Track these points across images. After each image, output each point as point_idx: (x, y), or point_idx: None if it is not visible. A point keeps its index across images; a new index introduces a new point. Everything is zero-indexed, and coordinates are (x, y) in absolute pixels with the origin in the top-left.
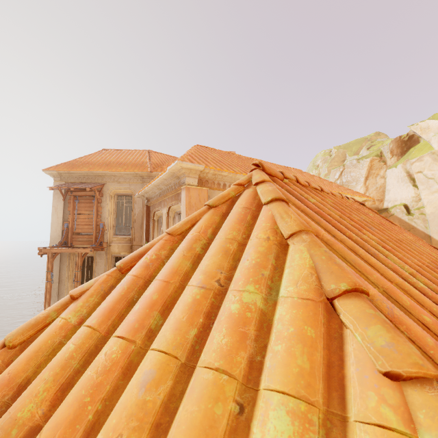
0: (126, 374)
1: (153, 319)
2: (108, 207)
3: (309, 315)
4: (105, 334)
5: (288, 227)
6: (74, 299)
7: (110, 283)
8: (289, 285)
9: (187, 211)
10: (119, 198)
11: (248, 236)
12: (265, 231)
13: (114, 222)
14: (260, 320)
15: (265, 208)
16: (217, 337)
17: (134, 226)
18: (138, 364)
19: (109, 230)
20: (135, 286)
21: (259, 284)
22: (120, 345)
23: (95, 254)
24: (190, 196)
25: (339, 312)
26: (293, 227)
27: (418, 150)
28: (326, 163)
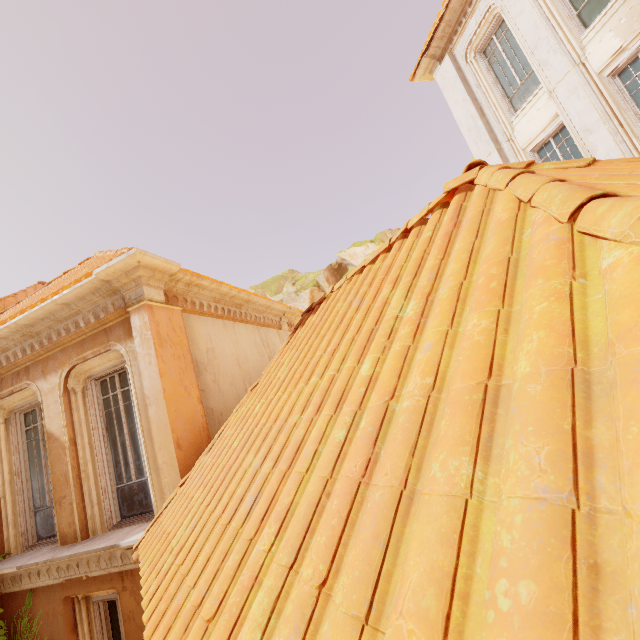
0: None
1: None
2: None
3: None
4: None
5: None
6: None
7: None
8: None
9: (157, 349)
10: None
11: None
12: None
13: None
14: None
15: (596, 166)
16: None
17: None
18: None
19: None
20: None
21: None
22: None
23: None
24: (157, 322)
25: None
26: None
27: None
28: None
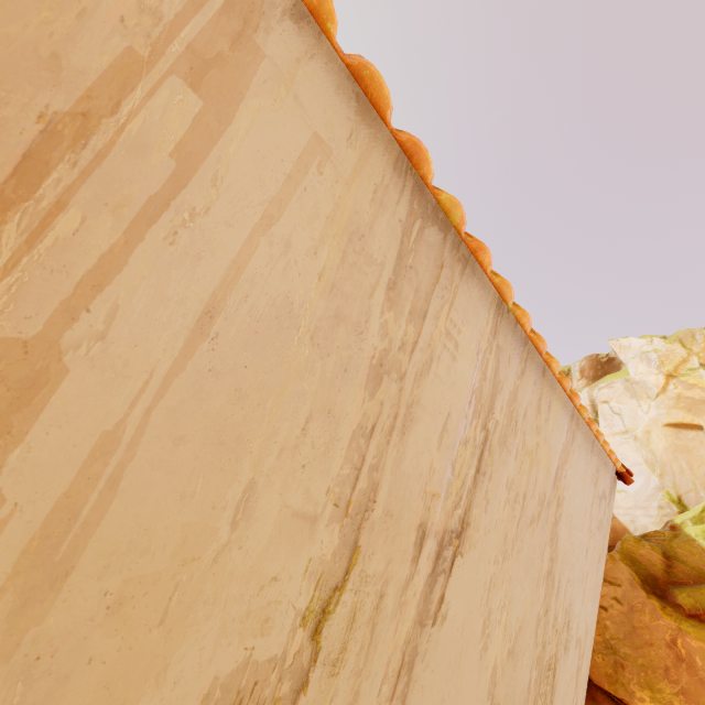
0: None
1: None
2: None
3: None
4: None
5: None
6: None
7: None
8: None
9: None
10: None
11: None
12: None
13: None
14: None
15: None
16: None
17: None
18: None
19: None
20: None
21: None
22: None
23: None
24: None
25: None
26: None
27: (612, 375)
28: None
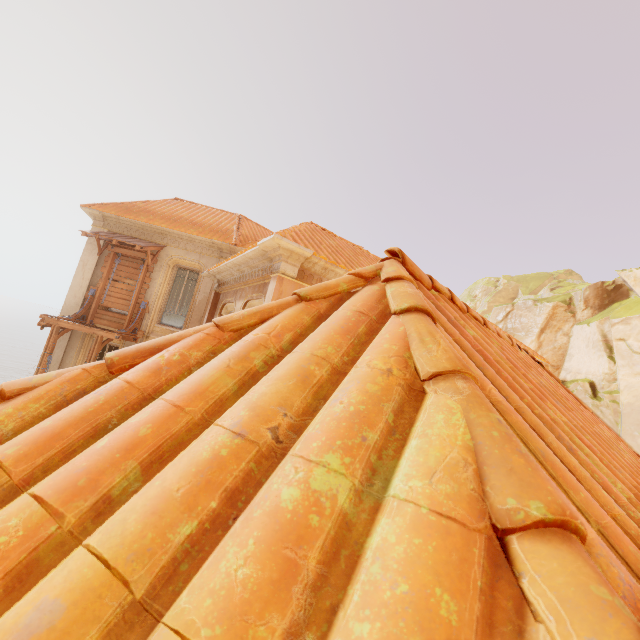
0: (12, 589)
1: (122, 477)
2: (160, 280)
3: (450, 561)
4: (19, 482)
5: (431, 360)
6: (3, 398)
7: (82, 385)
8: (415, 474)
9: None
10: (179, 272)
11: (354, 360)
12: (386, 358)
13: (163, 305)
14: (336, 539)
15: (394, 320)
16: (230, 558)
17: (190, 317)
18: (47, 572)
19: (153, 314)
20: (121, 401)
21: (352, 456)
22: (28, 516)
23: (122, 344)
24: (281, 291)
25: (521, 570)
26: (440, 361)
27: (625, 308)
28: (487, 296)
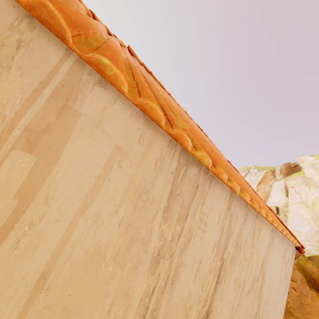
0: None
1: None
2: None
3: None
4: None
5: None
6: None
7: None
8: None
9: None
10: None
11: None
12: None
13: None
14: None
15: None
16: None
17: None
18: None
19: None
20: None
21: None
22: None
23: None
24: None
25: None
26: None
27: (296, 174)
28: None
